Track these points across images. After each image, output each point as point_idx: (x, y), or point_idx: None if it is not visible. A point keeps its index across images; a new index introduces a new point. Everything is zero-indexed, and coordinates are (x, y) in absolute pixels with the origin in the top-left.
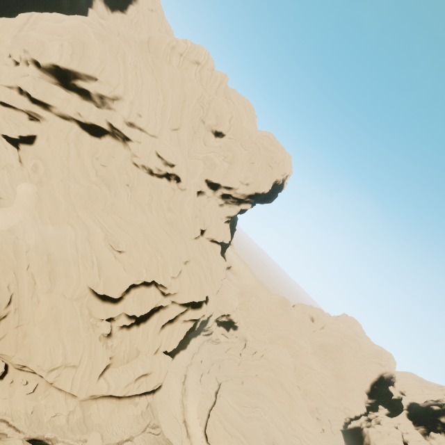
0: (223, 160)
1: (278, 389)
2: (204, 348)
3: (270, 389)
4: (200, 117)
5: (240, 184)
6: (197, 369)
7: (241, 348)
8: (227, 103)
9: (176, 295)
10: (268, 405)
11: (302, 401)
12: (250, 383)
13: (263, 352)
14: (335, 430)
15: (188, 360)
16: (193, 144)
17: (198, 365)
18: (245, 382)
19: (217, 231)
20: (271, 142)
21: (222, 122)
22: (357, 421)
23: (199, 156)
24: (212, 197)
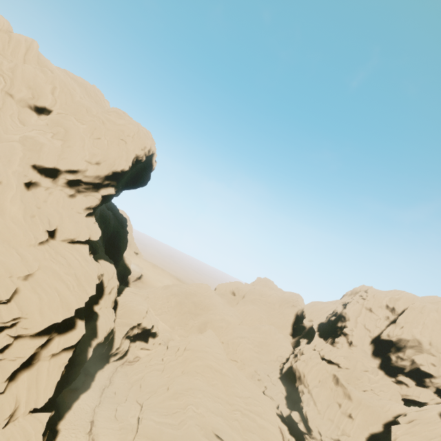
0: (53, 138)
1: (208, 373)
2: (119, 375)
3: (199, 378)
4: (2, 88)
5: (88, 164)
6: (111, 404)
7: (164, 352)
8: (42, 71)
9: (18, 326)
10: (200, 395)
11: (238, 372)
12: (176, 384)
13: (185, 344)
14: (275, 381)
15: (94, 401)
16: (1, 124)
17: (111, 399)
18: (170, 387)
19: (75, 228)
20: (120, 117)
21: (41, 93)
22: (288, 362)
23: (14, 137)
24: (53, 187)
